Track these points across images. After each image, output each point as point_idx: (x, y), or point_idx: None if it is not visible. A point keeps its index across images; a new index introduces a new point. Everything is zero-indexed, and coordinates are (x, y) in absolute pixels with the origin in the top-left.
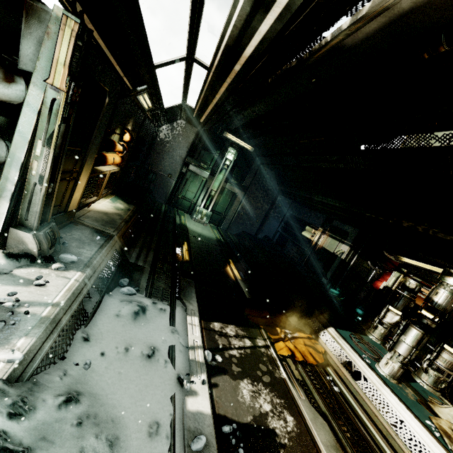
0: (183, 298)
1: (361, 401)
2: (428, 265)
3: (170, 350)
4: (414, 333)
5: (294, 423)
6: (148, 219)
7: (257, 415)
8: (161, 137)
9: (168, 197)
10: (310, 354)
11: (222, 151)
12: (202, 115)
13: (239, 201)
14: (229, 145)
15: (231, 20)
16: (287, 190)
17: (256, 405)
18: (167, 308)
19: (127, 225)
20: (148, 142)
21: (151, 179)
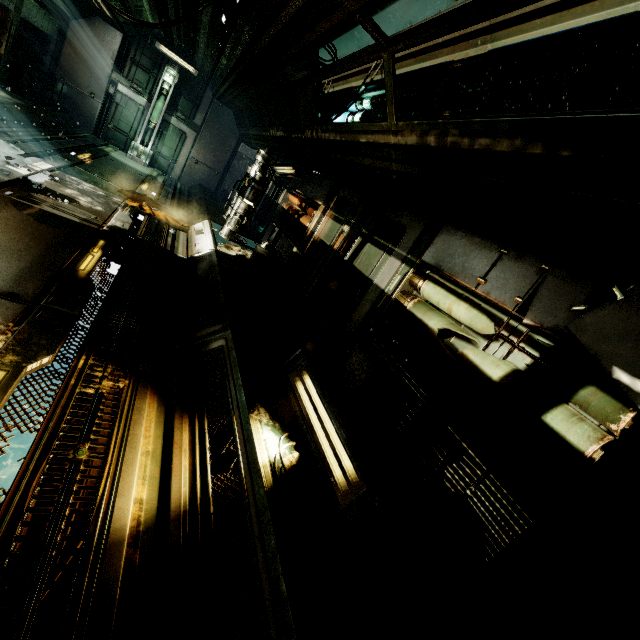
0: (47, 158)
1: (189, 240)
2: (283, 168)
3: (9, 157)
4: (238, 200)
5: (102, 210)
6: (49, 129)
7: (69, 195)
8: (72, 37)
9: (94, 125)
10: (164, 218)
11: (161, 72)
12: (100, 4)
13: (191, 144)
14: (167, 63)
15: None
16: (241, 132)
17: (74, 195)
18: (22, 152)
19: (0, 104)
20: (54, 41)
21: (61, 91)
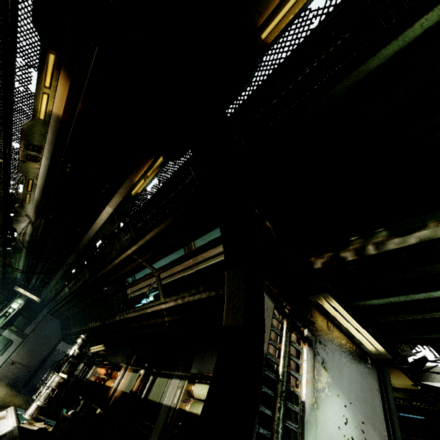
0: None
1: None
2: (96, 347)
3: None
4: (52, 377)
5: None
6: None
7: None
8: None
9: None
10: None
11: (10, 302)
12: None
13: (14, 348)
14: (18, 296)
15: None
16: (64, 333)
17: None
18: None
19: None
20: None
21: None
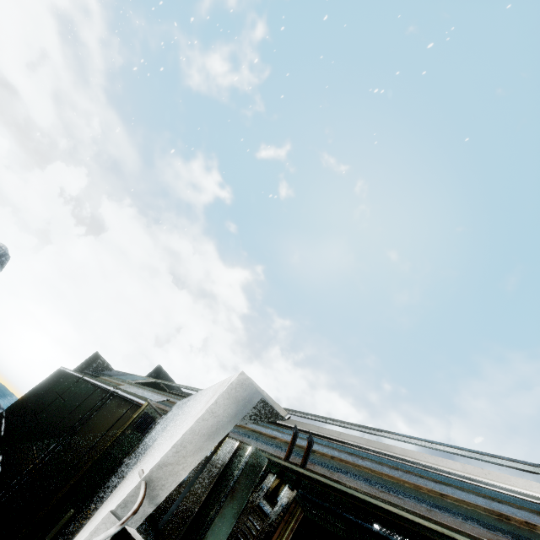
0: None
1: None
2: None
3: None
4: None
5: None
6: None
7: None
8: None
9: None
10: None
11: None
12: None
13: None
14: None
15: (368, 450)
16: None
17: None
18: None
19: None
20: None
21: None
